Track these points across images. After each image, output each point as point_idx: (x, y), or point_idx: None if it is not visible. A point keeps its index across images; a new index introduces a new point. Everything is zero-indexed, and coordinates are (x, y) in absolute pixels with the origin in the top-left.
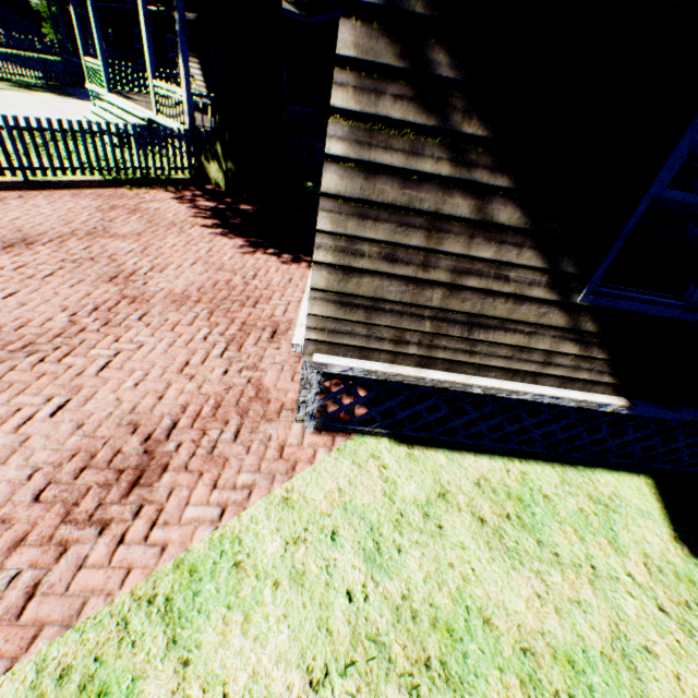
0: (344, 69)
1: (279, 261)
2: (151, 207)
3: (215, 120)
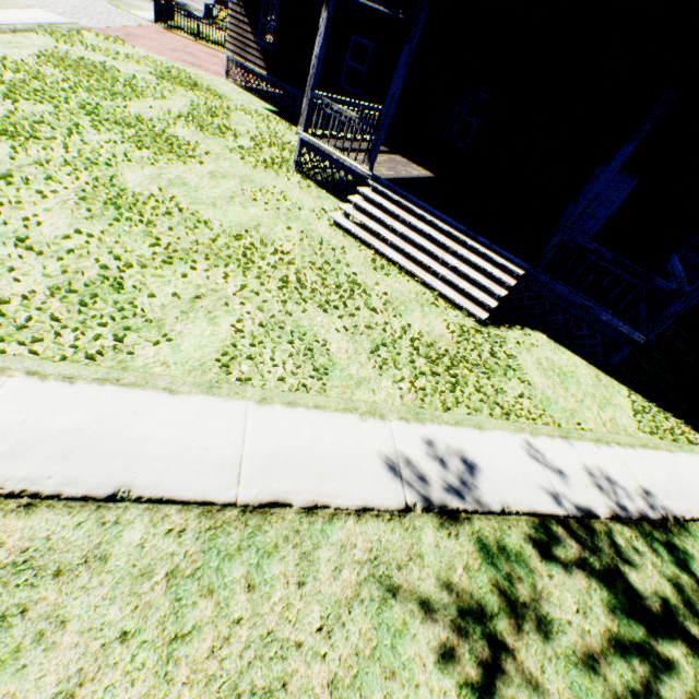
0: None
1: None
2: None
3: None
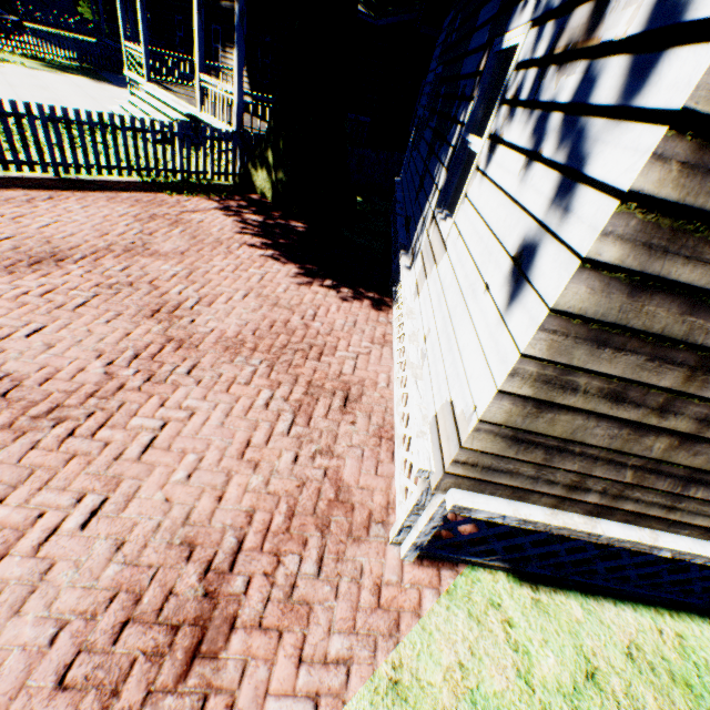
0: (681, 132)
1: (339, 296)
2: (193, 219)
3: (269, 124)
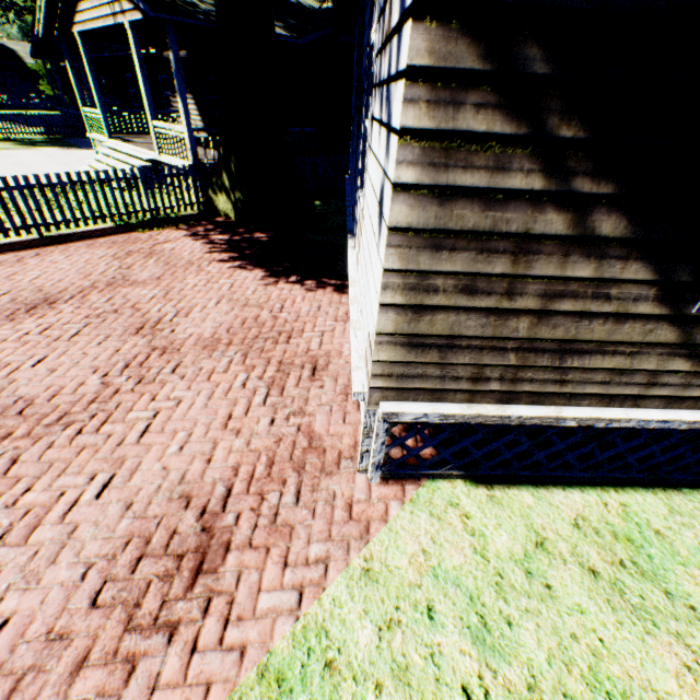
0: (415, 81)
1: (303, 288)
2: (165, 248)
3: (219, 152)
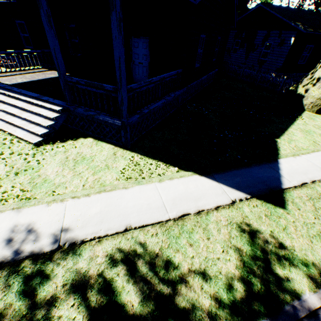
0: None
1: None
2: None
3: None
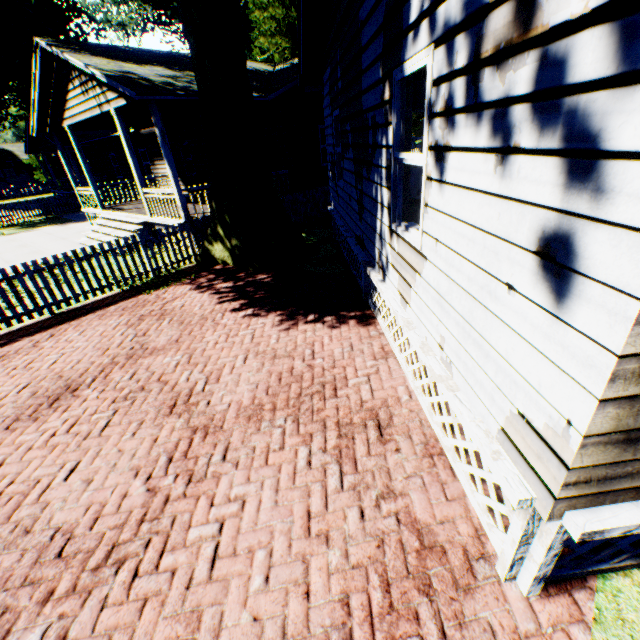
0: None
1: (326, 326)
2: (175, 306)
3: (211, 206)
